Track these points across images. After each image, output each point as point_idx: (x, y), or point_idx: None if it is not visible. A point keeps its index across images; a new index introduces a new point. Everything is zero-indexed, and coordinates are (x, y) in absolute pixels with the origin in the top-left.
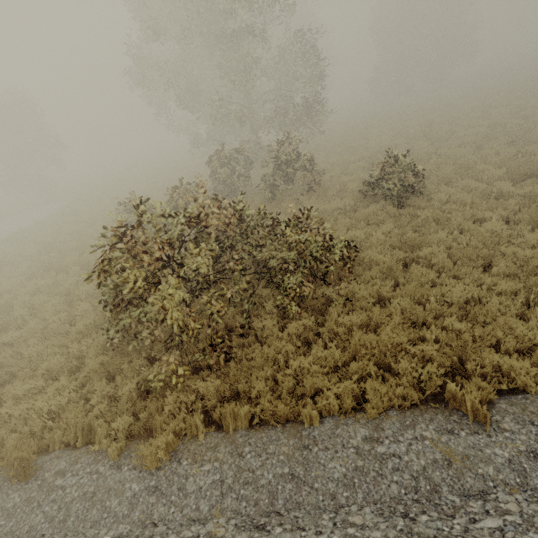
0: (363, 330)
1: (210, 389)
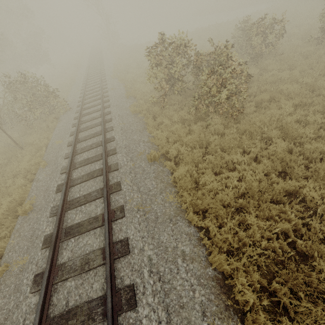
0: (183, 128)
1: (155, 110)
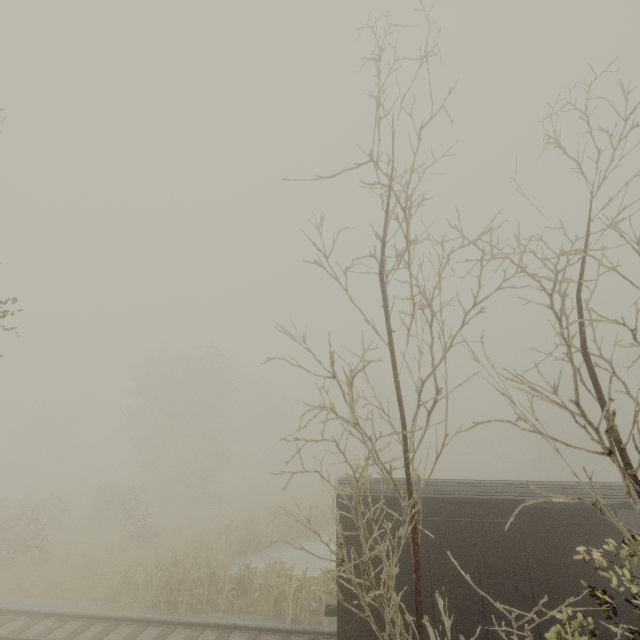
0: None
1: None
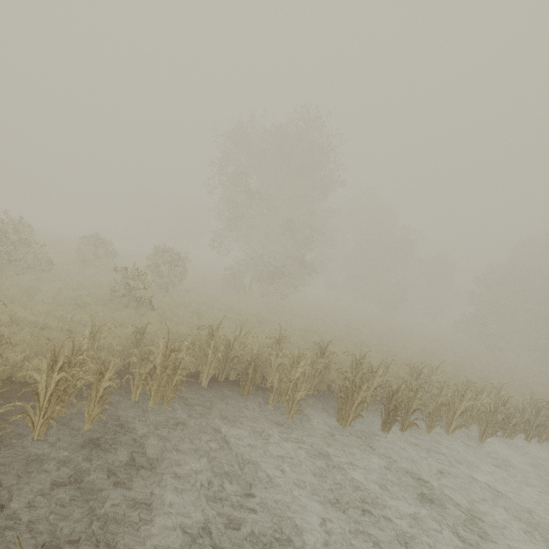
0: None
1: None
